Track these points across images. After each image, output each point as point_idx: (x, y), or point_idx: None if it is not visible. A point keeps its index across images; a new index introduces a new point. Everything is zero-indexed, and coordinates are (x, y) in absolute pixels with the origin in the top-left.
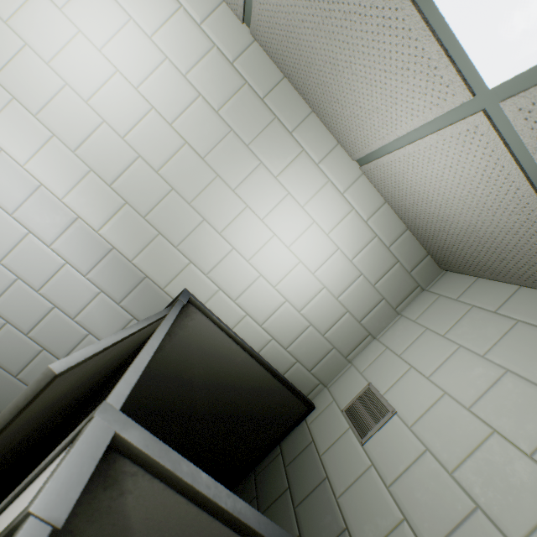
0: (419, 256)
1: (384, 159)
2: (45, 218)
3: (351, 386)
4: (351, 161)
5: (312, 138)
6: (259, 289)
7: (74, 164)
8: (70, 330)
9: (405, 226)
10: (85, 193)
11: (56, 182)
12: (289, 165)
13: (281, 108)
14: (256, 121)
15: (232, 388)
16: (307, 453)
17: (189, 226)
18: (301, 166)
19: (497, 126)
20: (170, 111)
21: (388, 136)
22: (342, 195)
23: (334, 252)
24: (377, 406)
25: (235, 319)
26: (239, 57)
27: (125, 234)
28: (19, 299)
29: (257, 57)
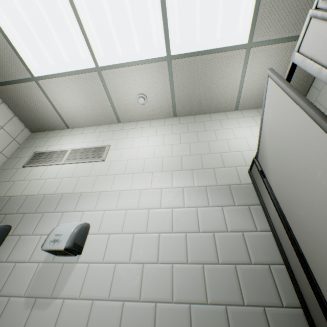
0: None
1: (242, 94)
2: (173, 198)
3: None
4: (233, 111)
5: (217, 116)
6: None
7: (165, 174)
8: (233, 239)
9: None
10: (177, 179)
11: (165, 184)
12: (221, 124)
13: (202, 119)
14: (200, 125)
15: None
16: None
17: (218, 158)
18: (224, 122)
19: (256, 47)
20: (177, 141)
21: (237, 85)
22: (244, 117)
23: None
24: None
25: None
26: (180, 121)
27: (203, 179)
28: (196, 244)
29: (183, 118)
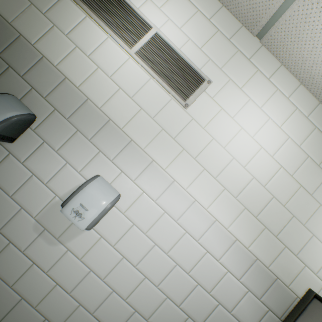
0: None
1: None
2: (216, 241)
3: None
4: None
5: None
6: None
7: (235, 205)
8: (227, 320)
9: None
10: (240, 223)
11: (224, 217)
12: None
13: None
14: None
15: None
16: None
17: (303, 240)
18: None
19: None
20: (291, 167)
21: None
22: None
23: None
24: None
25: None
26: None
27: (264, 248)
28: (197, 299)
29: None
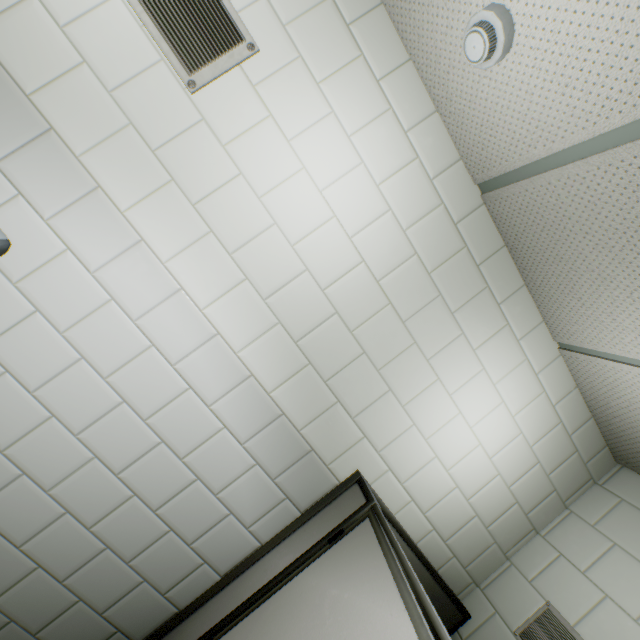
0: (597, 446)
1: (611, 363)
2: (212, 372)
3: (518, 597)
4: (551, 340)
5: (519, 311)
6: (431, 472)
7: (261, 314)
8: (209, 507)
9: (590, 414)
10: (265, 347)
11: (236, 332)
12: (490, 338)
13: (494, 277)
14: (466, 287)
15: None
16: None
17: (372, 395)
18: (502, 340)
19: None
20: (381, 266)
21: (638, 355)
22: (536, 376)
23: (516, 435)
24: None
25: (398, 504)
26: (464, 218)
27: (299, 398)
28: (156, 467)
29: (481, 221)
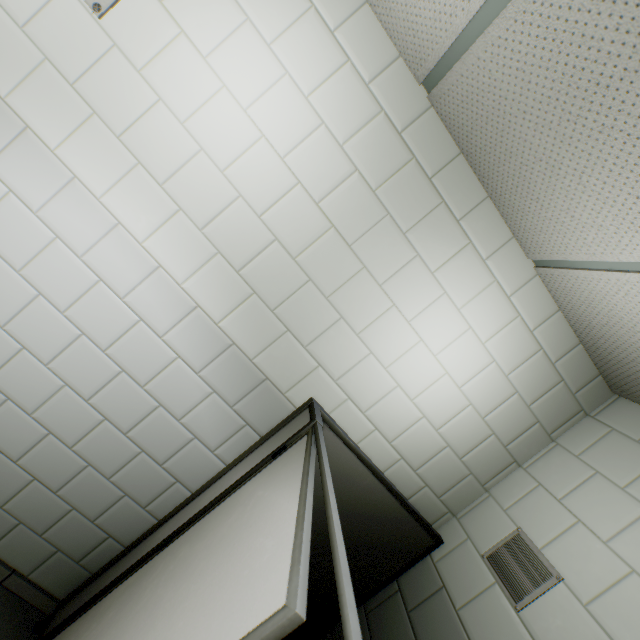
0: (588, 375)
1: (582, 272)
2: (160, 305)
3: (491, 525)
4: (525, 259)
5: (483, 228)
6: (394, 402)
7: (199, 244)
8: (174, 432)
9: (578, 340)
10: (208, 278)
11: (177, 264)
12: (451, 259)
13: (451, 190)
14: (418, 204)
15: (352, 514)
16: (437, 601)
17: (323, 323)
18: (464, 261)
19: None
20: (319, 187)
21: (603, 255)
22: (508, 299)
23: (488, 364)
24: (534, 564)
25: (361, 433)
26: (409, 126)
27: (248, 328)
28: (121, 394)
29: (431, 127)
